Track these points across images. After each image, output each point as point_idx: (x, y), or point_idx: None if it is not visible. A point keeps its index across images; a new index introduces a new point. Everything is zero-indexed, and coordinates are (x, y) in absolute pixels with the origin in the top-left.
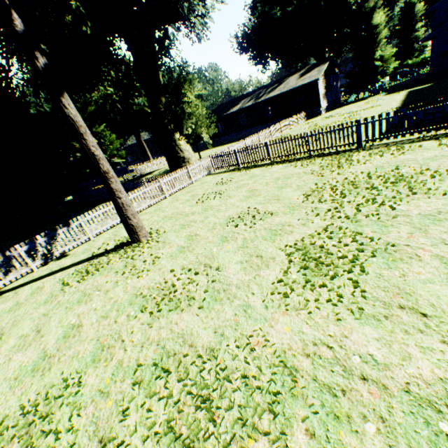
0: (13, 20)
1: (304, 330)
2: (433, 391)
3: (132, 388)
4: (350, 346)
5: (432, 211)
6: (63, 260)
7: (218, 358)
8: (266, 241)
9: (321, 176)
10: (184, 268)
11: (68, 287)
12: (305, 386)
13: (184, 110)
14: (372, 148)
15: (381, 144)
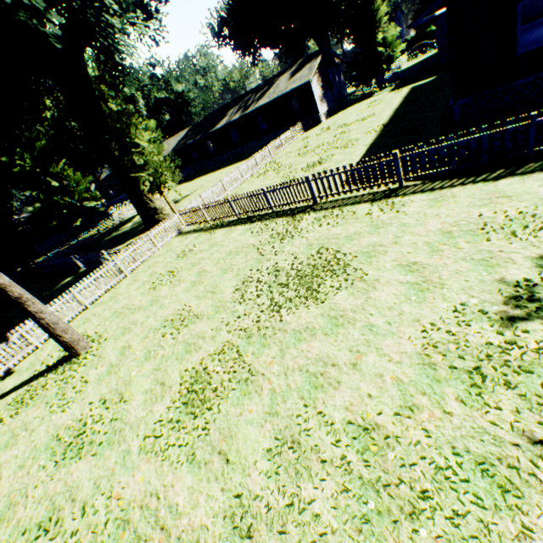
0: None
1: (152, 479)
2: (192, 537)
3: None
4: (171, 495)
5: (304, 325)
6: (7, 380)
7: (87, 512)
8: (176, 362)
9: (262, 255)
10: (102, 399)
11: (2, 424)
12: (127, 538)
13: (136, 161)
14: (322, 208)
15: (333, 201)
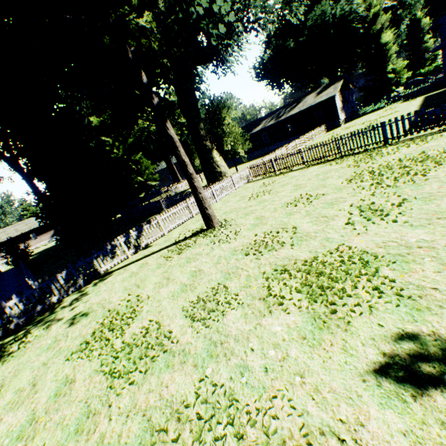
0: (142, 76)
1: (374, 239)
2: None
3: (266, 280)
4: (407, 239)
5: None
6: (149, 248)
7: (319, 260)
8: (326, 209)
9: (357, 167)
10: (265, 232)
11: (171, 258)
12: (383, 257)
13: (223, 131)
14: (398, 143)
15: (406, 139)
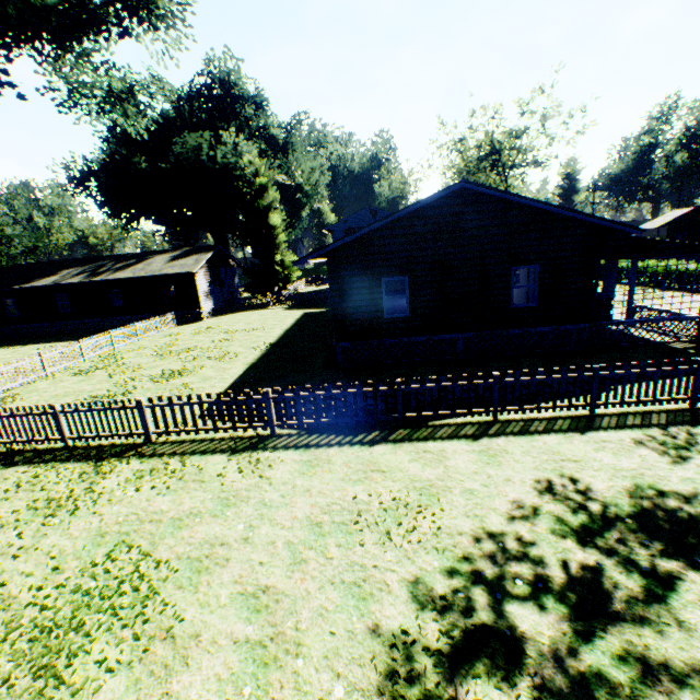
0: None
1: None
2: None
3: None
4: None
5: None
6: None
7: None
8: None
9: None
10: None
11: None
12: None
13: None
14: (156, 452)
15: (178, 442)
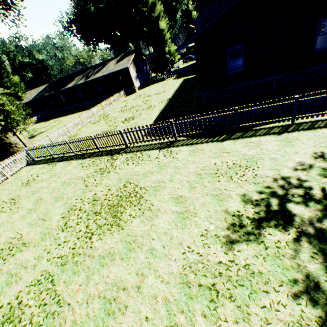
0: None
1: None
2: None
3: None
4: None
5: (107, 251)
6: None
7: None
8: None
9: (86, 186)
10: None
11: None
12: None
13: None
14: (131, 151)
15: (138, 146)
